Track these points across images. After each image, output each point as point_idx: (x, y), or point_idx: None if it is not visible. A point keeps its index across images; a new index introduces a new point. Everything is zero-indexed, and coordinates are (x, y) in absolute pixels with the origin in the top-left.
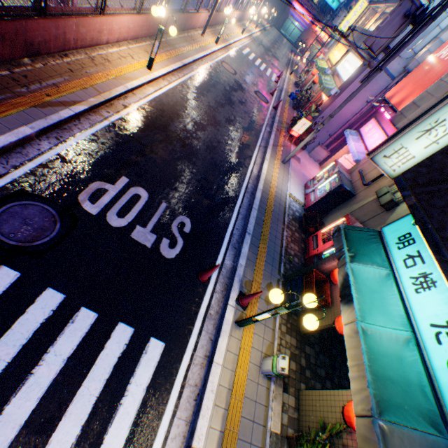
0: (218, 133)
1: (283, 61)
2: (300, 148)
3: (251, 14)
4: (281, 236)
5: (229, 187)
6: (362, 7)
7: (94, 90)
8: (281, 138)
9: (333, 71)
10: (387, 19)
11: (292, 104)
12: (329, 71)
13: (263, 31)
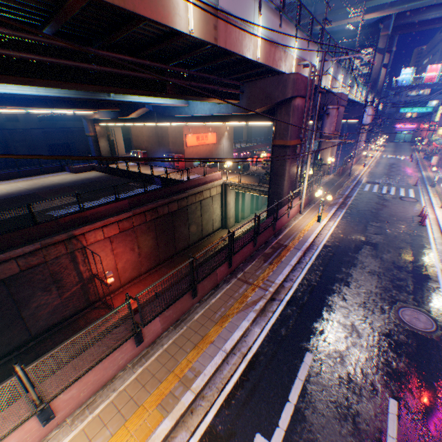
0: (395, 173)
1: (407, 151)
2: (436, 163)
3: (373, 144)
4: (441, 181)
5: (410, 178)
6: (441, 109)
7: (359, 172)
8: (426, 169)
9: (441, 137)
10: (438, 119)
11: (426, 161)
12: (439, 138)
13: (383, 147)
